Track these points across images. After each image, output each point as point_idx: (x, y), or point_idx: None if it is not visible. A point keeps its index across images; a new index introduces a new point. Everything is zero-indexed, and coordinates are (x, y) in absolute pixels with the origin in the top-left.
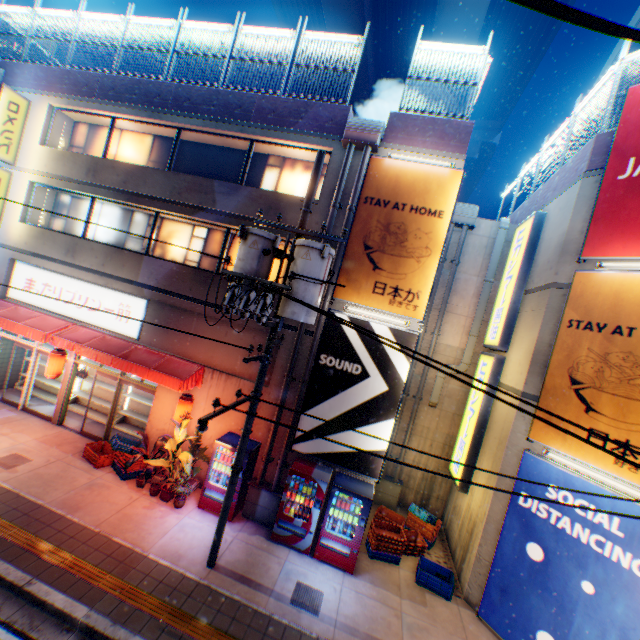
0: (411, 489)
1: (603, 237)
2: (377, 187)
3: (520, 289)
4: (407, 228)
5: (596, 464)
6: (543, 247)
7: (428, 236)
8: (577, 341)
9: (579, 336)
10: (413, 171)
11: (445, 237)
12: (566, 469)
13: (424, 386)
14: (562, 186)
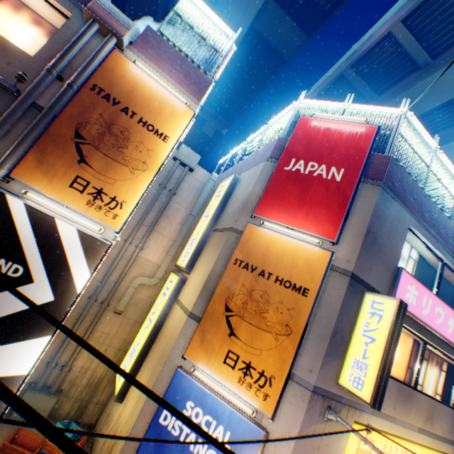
0: (71, 398)
1: (269, 204)
2: (112, 82)
3: (212, 227)
4: (132, 136)
5: (227, 382)
6: (233, 200)
7: (150, 153)
8: (238, 276)
9: (240, 273)
10: (153, 88)
11: (165, 160)
12: (205, 386)
13: (116, 293)
14: (254, 163)
